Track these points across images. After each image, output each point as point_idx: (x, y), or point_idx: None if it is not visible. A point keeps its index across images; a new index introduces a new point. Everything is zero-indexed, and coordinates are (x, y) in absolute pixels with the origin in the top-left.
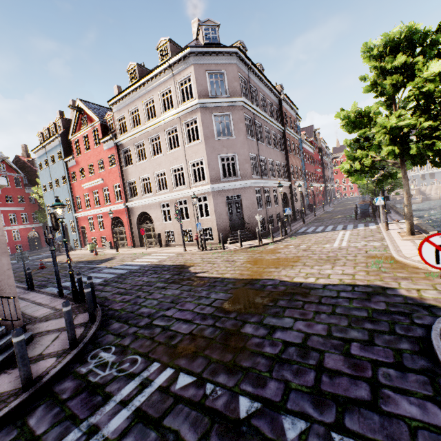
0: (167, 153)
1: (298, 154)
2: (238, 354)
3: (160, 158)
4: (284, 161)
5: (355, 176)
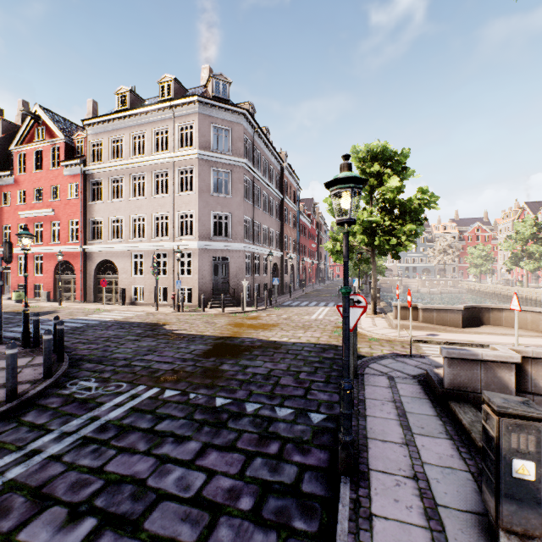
0: (152, 197)
1: (294, 225)
2: (216, 379)
3: (142, 201)
4: (279, 230)
5: (336, 255)
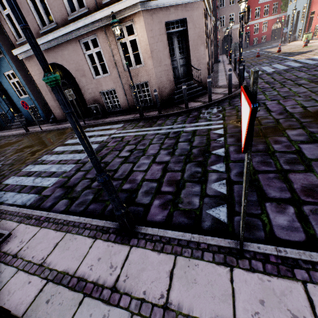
0: None
1: None
2: (256, 137)
3: None
4: None
5: None
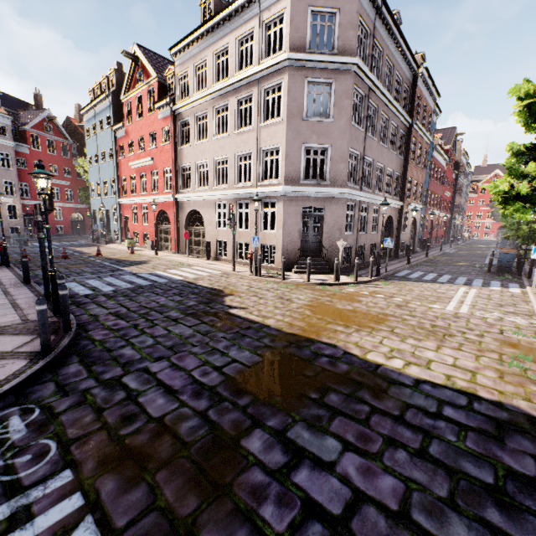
0: (234, 132)
1: (424, 165)
2: (209, 503)
3: (225, 139)
4: (400, 171)
5: (516, 204)
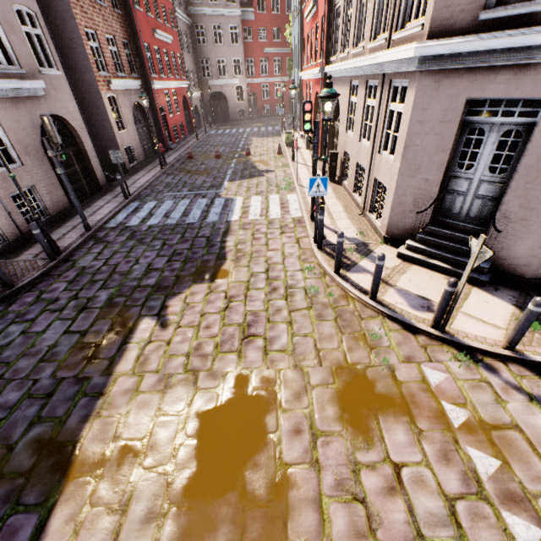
0: None
1: None
2: None
3: None
4: None
5: None
